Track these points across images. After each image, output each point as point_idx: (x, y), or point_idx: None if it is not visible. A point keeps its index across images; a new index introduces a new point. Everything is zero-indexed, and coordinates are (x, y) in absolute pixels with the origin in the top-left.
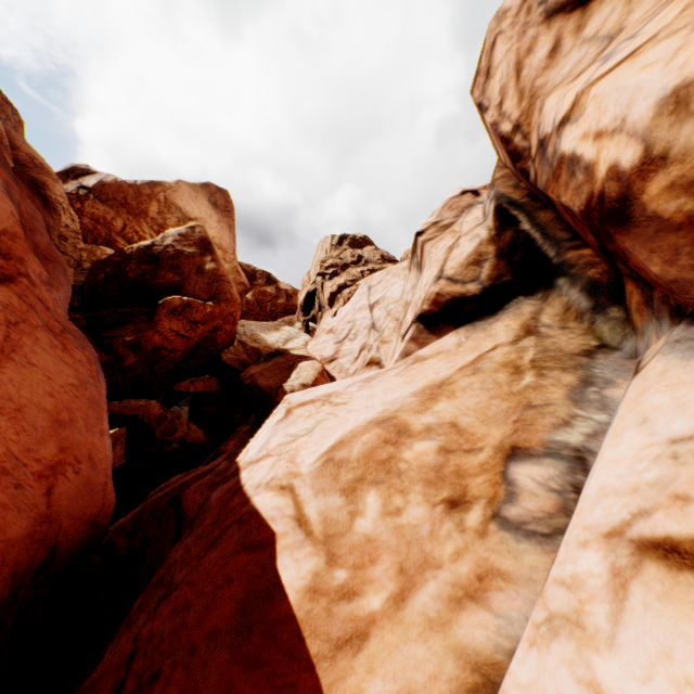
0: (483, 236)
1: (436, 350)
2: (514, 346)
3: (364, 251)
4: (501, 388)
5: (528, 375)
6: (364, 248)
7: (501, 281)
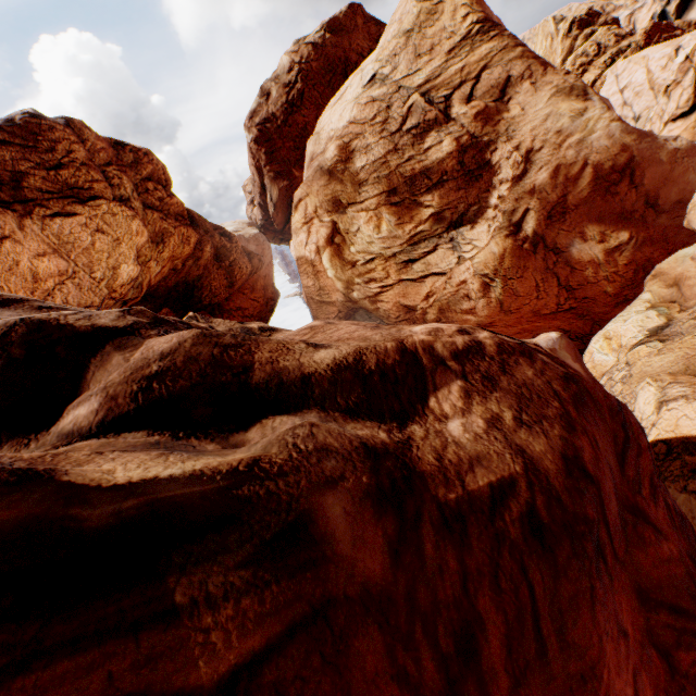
0: (689, 93)
1: (675, 128)
2: (694, 123)
3: (597, 36)
4: (689, 133)
5: (695, 129)
6: (597, 34)
7: (693, 105)
